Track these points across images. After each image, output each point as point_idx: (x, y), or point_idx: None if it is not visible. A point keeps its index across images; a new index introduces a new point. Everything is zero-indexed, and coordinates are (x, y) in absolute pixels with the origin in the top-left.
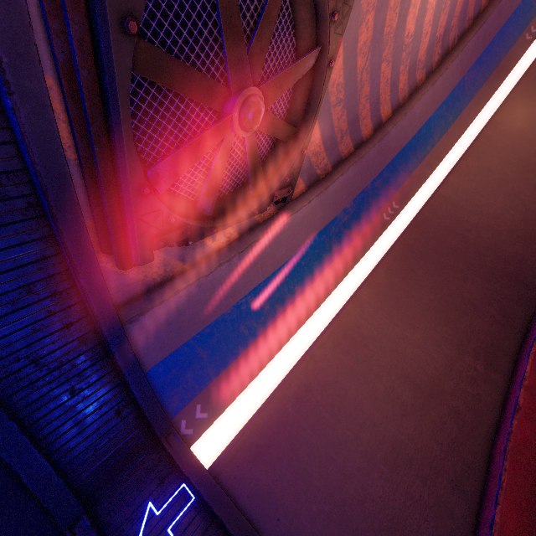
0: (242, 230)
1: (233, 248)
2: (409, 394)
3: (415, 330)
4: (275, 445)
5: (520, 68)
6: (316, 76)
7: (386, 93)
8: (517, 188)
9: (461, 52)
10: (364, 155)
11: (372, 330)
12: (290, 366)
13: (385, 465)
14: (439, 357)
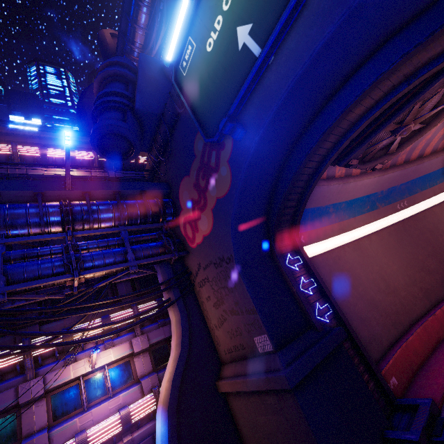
0: (346, 174)
1: (341, 180)
2: (383, 286)
3: (394, 264)
4: (324, 269)
5: None
6: (427, 126)
7: (435, 142)
8: None
9: None
10: (407, 168)
11: (373, 253)
12: (330, 248)
13: (366, 301)
14: (402, 280)
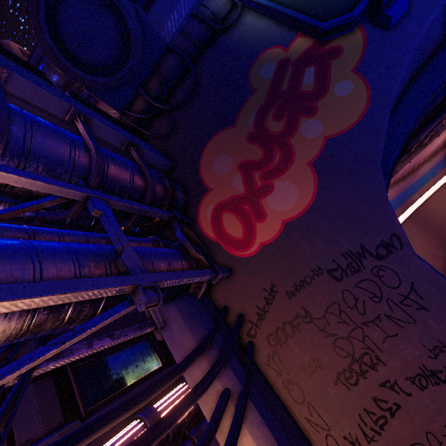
0: None
1: None
2: None
3: None
4: None
5: (410, 209)
6: (429, 138)
7: None
8: (423, 256)
9: (399, 186)
10: None
11: None
12: None
13: None
14: None
